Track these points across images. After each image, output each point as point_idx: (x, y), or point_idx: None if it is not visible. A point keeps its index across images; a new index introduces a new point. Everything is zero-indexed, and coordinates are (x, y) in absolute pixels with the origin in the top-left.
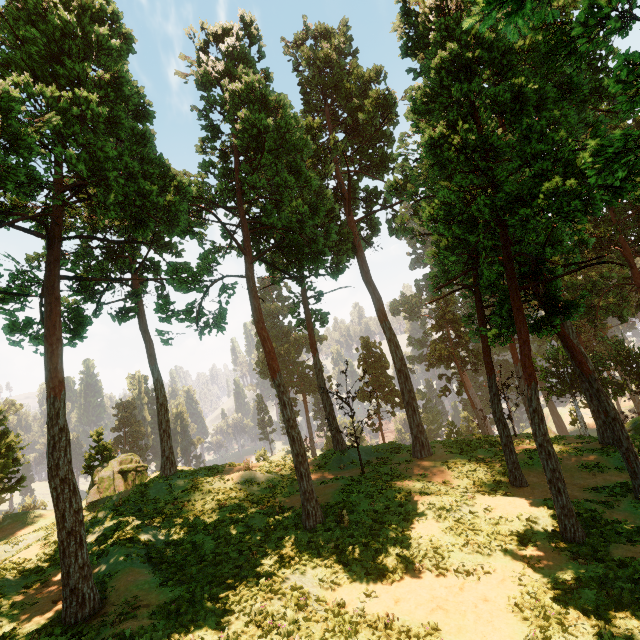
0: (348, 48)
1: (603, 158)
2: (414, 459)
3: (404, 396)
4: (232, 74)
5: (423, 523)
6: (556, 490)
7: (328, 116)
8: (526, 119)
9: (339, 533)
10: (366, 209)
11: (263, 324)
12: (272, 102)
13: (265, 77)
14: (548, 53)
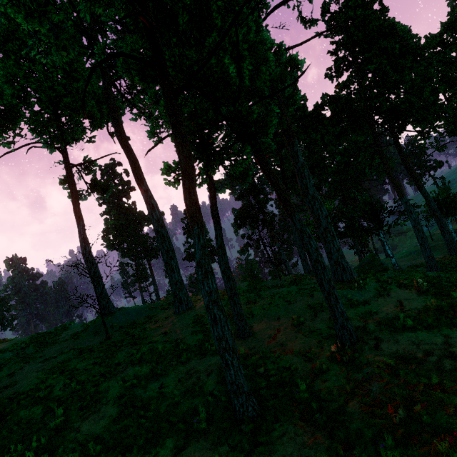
0: None
1: None
2: (173, 315)
3: (163, 256)
4: None
5: (98, 411)
6: (224, 363)
7: None
8: None
9: None
10: None
11: None
12: None
13: None
14: None
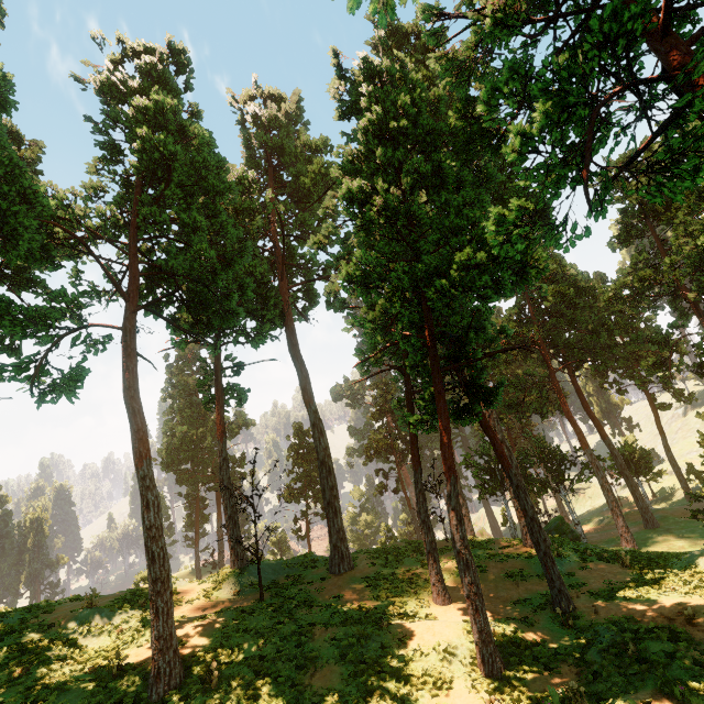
0: (299, 117)
1: (505, 229)
2: (331, 575)
3: (325, 494)
4: (147, 95)
5: (322, 670)
6: (474, 609)
7: (271, 176)
8: (444, 193)
9: (200, 701)
10: (305, 278)
11: (136, 392)
12: (189, 132)
13: (193, 112)
14: (467, 142)
